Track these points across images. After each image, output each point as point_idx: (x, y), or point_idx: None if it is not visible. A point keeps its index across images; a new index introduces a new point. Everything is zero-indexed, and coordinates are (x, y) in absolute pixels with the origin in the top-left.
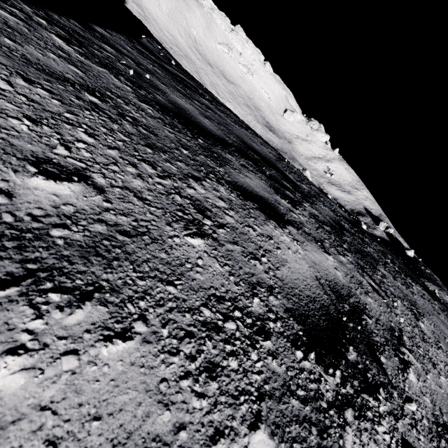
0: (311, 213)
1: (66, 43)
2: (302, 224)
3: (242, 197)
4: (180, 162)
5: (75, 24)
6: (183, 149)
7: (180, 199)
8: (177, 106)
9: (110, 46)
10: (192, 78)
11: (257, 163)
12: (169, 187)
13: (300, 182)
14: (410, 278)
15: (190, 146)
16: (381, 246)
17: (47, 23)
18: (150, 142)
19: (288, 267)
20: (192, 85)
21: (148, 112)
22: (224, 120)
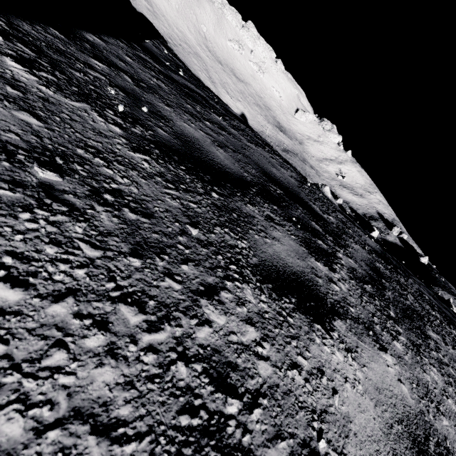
0: (348, 268)
1: (28, 69)
2: (346, 301)
3: (275, 292)
4: (186, 264)
5: (56, 33)
6: (192, 227)
7: (186, 371)
8: (184, 138)
9: (102, 60)
10: (203, 86)
11: (282, 204)
12: (167, 346)
13: (326, 213)
14: (452, 325)
15: (202, 214)
16: (412, 276)
17: (5, 38)
18: (139, 239)
19: (354, 435)
20: (203, 96)
21: (142, 168)
22: (239, 142)
